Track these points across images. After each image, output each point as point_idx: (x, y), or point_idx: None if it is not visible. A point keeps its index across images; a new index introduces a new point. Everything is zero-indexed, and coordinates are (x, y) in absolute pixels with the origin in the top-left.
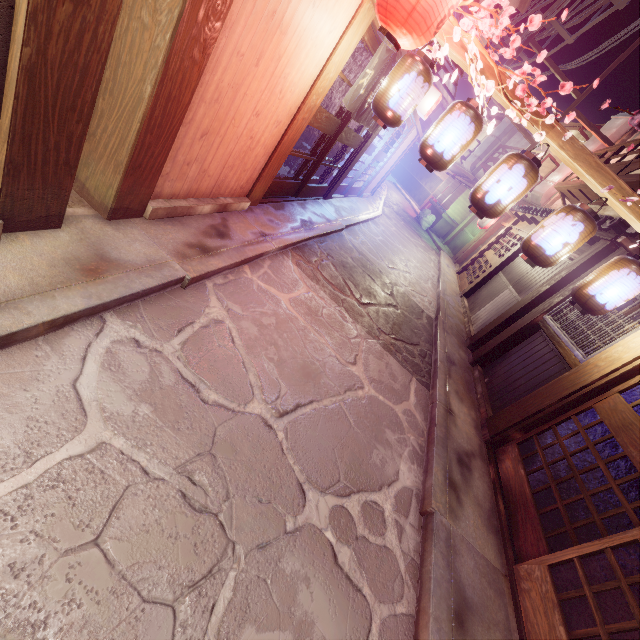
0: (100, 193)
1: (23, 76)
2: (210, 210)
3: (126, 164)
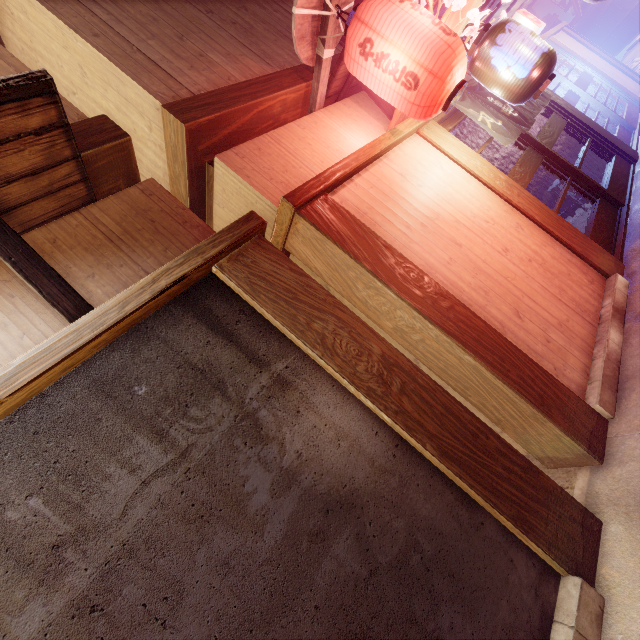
0: (563, 450)
1: (445, 461)
2: (617, 332)
3: (535, 410)
